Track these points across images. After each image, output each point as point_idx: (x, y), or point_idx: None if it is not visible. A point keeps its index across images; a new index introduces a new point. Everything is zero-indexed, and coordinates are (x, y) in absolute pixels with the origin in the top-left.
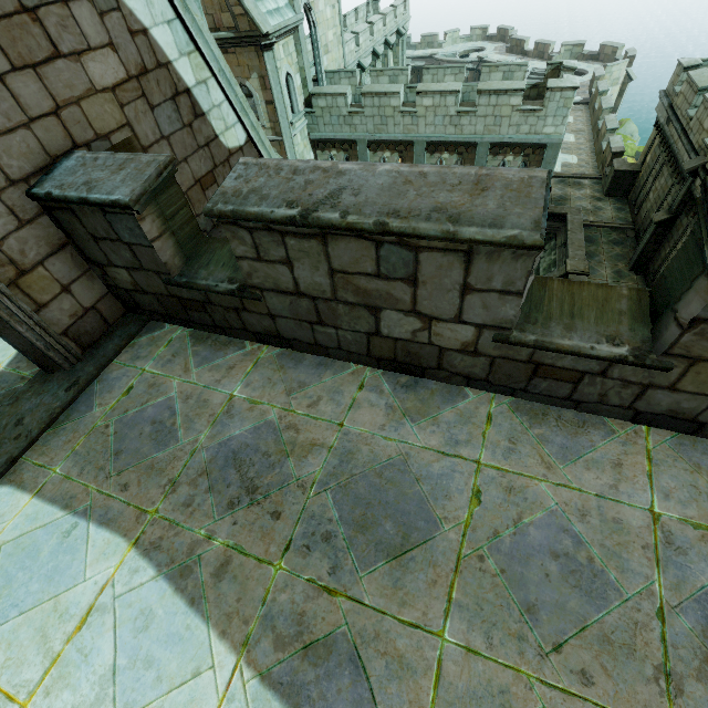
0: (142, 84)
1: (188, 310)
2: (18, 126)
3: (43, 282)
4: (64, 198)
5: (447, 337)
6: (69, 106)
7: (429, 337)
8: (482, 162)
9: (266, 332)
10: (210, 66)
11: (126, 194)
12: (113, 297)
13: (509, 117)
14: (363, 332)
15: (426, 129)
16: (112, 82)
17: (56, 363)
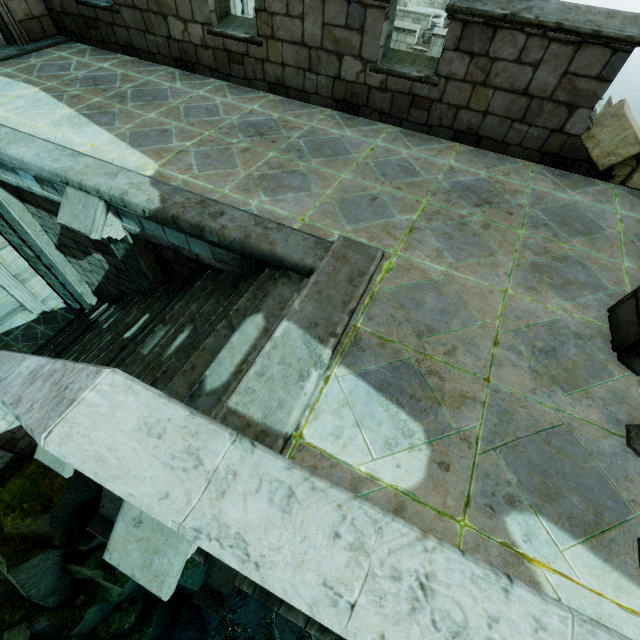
0: None
1: (89, 28)
2: None
3: None
4: None
5: (195, 36)
6: None
7: (189, 37)
8: None
9: (127, 44)
10: None
11: None
12: (51, 20)
13: None
14: (165, 37)
15: None
16: None
17: (14, 38)
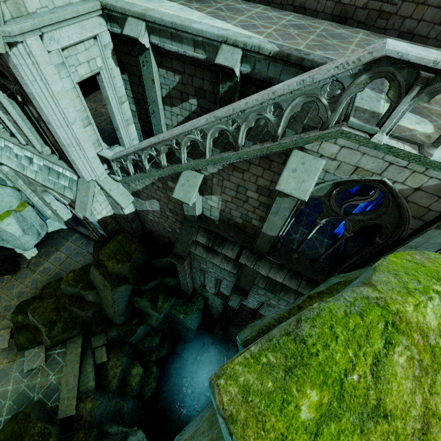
0: None
1: None
2: None
3: None
4: None
5: None
6: None
7: None
8: None
9: None
10: None
11: None
12: None
13: None
14: None
15: None
16: None
17: None
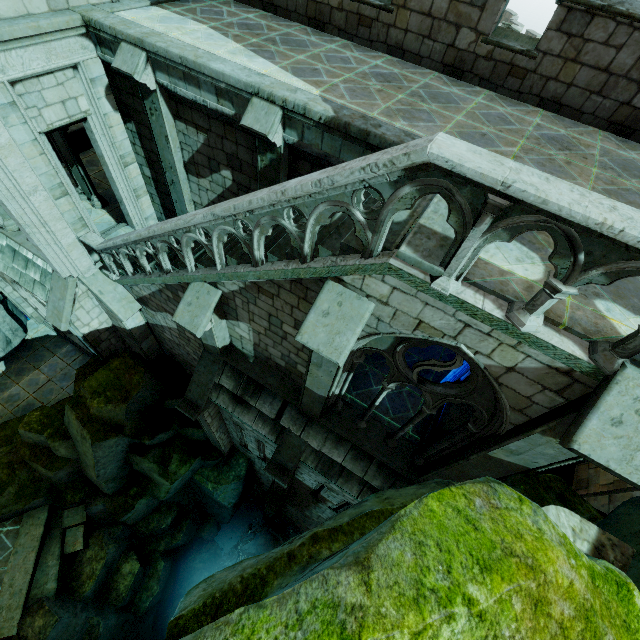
0: None
1: None
2: None
3: None
4: None
5: None
6: None
7: (328, 0)
8: None
9: (268, 1)
10: None
11: None
12: None
13: None
14: None
15: None
16: None
17: None
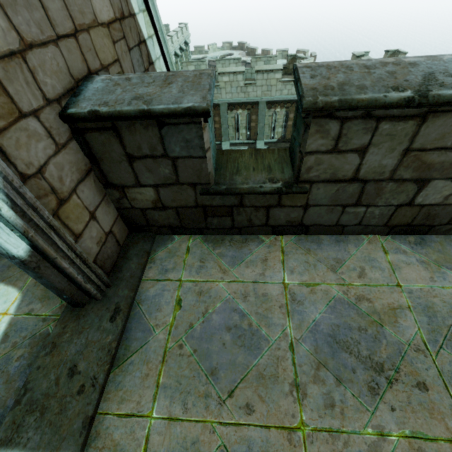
0: (122, 27)
1: (209, 217)
2: (48, 41)
3: (77, 211)
4: (117, 113)
5: None
6: (81, 32)
7: None
8: (263, 113)
9: (287, 223)
10: (154, 25)
11: (198, 101)
12: (120, 219)
13: (275, 86)
14: (394, 205)
15: (226, 96)
16: (106, 18)
17: (91, 294)
